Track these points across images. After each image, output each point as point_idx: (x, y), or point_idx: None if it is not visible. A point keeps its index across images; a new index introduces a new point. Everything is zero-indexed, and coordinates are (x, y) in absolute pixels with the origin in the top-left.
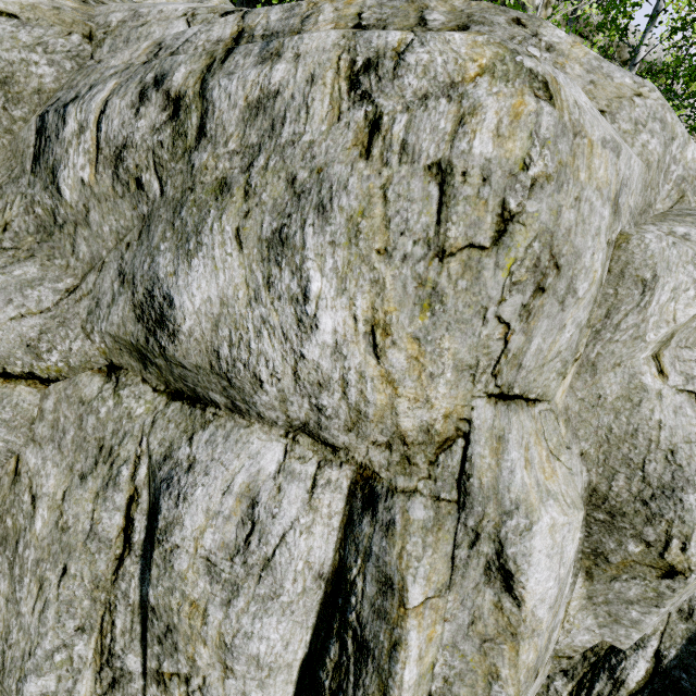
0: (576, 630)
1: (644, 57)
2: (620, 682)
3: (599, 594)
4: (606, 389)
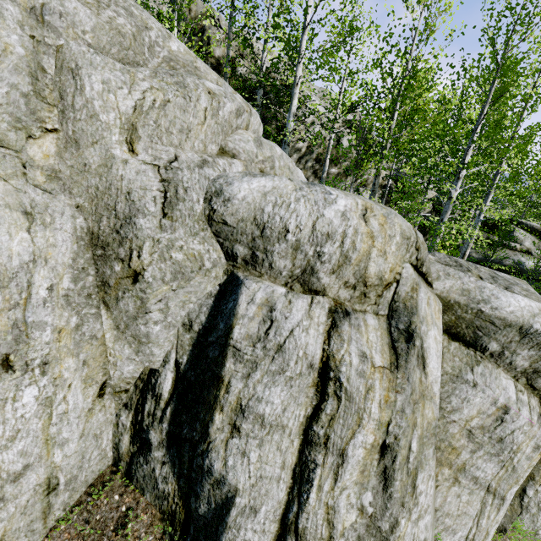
0: (121, 361)
1: (264, 64)
2: (159, 396)
3: (120, 320)
4: (90, 160)
